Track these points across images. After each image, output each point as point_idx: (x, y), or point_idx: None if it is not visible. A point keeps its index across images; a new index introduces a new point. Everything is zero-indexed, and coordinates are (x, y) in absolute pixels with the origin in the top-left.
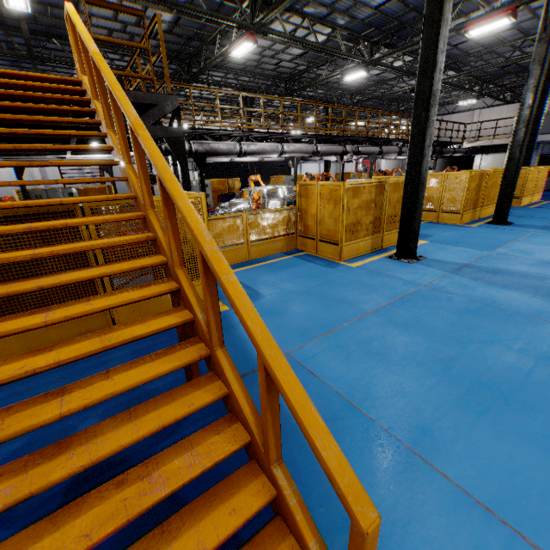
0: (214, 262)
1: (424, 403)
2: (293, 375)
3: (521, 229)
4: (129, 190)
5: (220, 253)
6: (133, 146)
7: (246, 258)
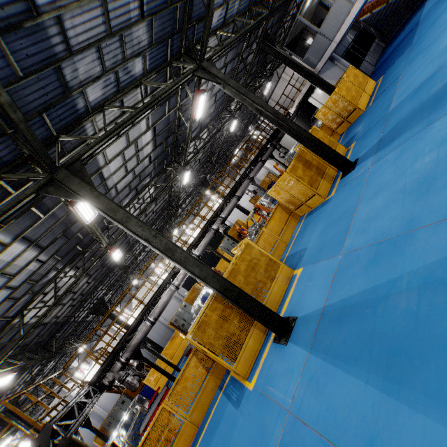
0: None
1: None
2: None
3: (363, 168)
4: None
5: None
6: None
7: (195, 428)
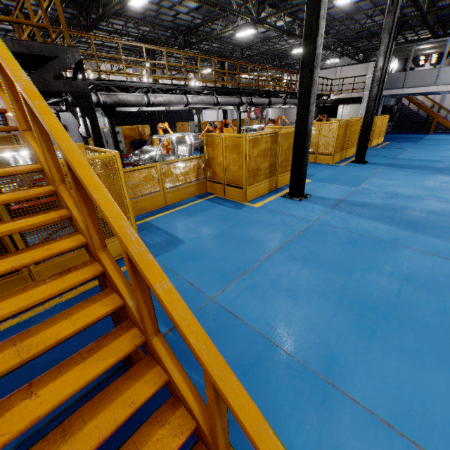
0: (144, 268)
1: (329, 332)
2: (246, 396)
3: (375, 167)
4: (33, 159)
5: (149, 254)
6: (29, 116)
7: (163, 204)
